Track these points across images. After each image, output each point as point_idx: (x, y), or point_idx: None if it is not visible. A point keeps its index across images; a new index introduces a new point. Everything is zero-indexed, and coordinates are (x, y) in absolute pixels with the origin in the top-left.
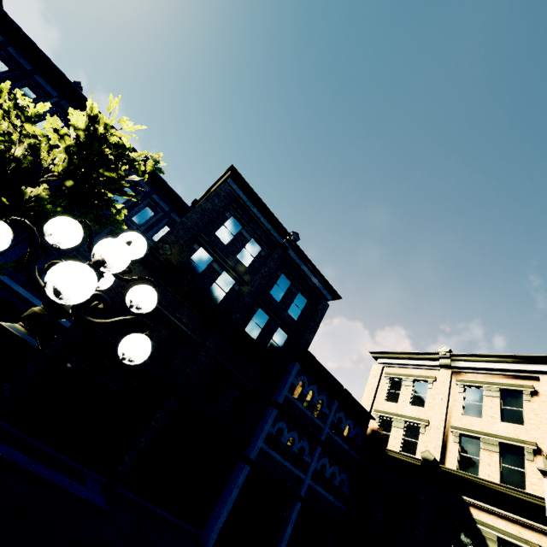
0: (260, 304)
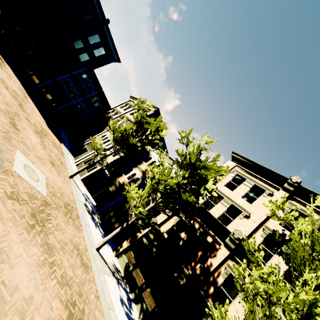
0: (80, 38)
